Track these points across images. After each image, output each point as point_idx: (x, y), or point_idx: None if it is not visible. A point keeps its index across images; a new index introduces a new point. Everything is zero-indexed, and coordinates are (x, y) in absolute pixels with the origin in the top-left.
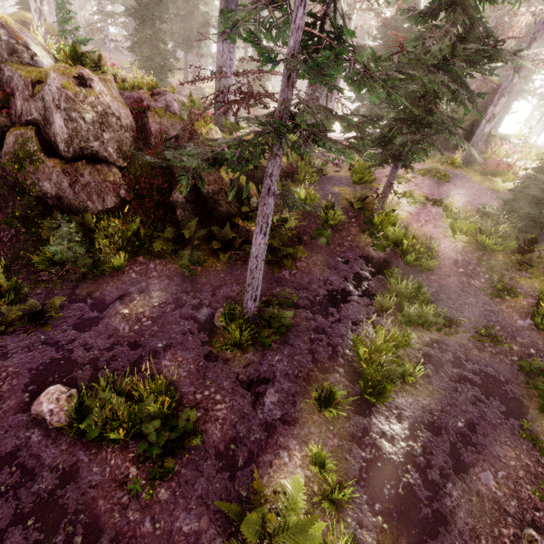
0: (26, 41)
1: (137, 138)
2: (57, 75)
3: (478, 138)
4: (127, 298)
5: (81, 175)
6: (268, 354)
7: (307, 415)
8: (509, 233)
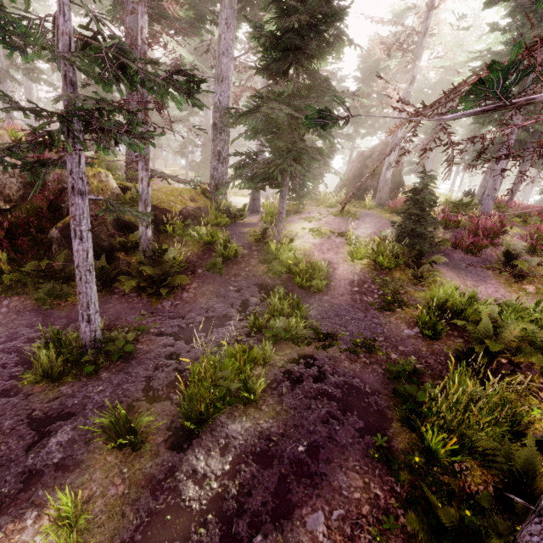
0: None
1: (28, 185)
2: None
3: (383, 184)
4: None
5: None
6: (90, 385)
7: (99, 455)
8: (403, 252)
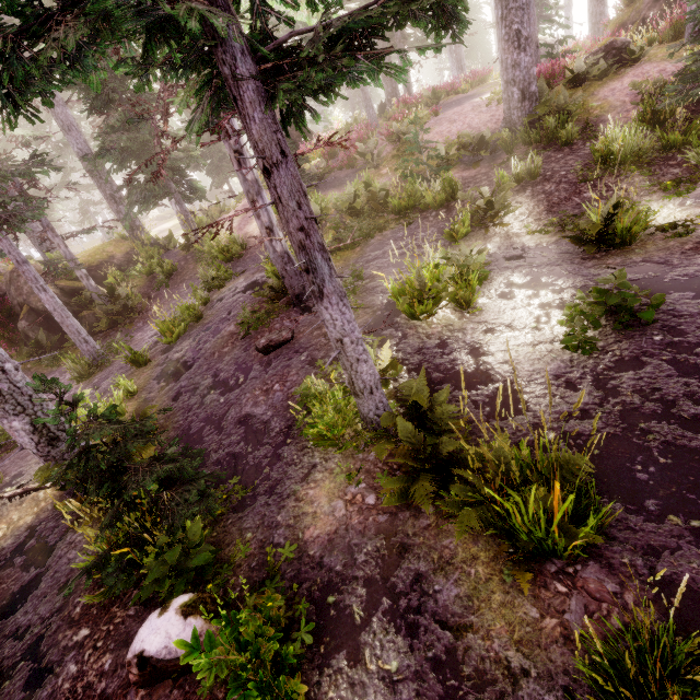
0: None
1: None
2: None
3: None
4: None
5: None
6: (111, 368)
7: (131, 375)
8: None
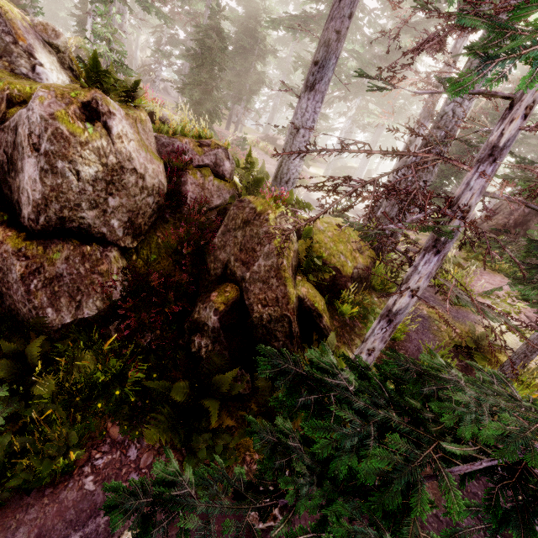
0: (32, 44)
1: (163, 205)
2: (49, 95)
3: None
4: None
5: (48, 261)
6: None
7: None
8: None
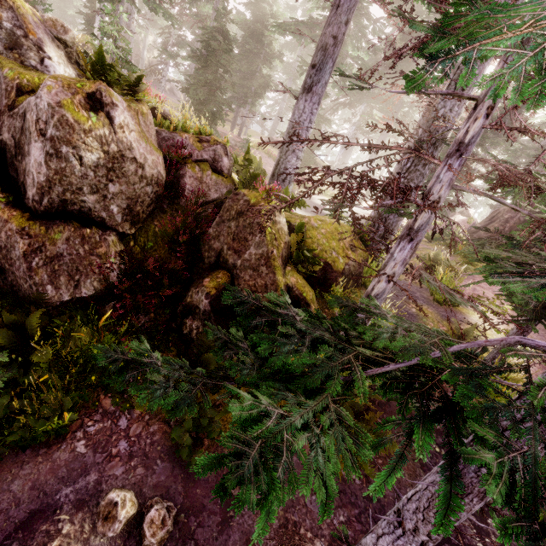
0: (42, 38)
1: (161, 195)
2: (56, 85)
3: None
4: (41, 527)
5: (50, 241)
6: None
7: None
8: None
